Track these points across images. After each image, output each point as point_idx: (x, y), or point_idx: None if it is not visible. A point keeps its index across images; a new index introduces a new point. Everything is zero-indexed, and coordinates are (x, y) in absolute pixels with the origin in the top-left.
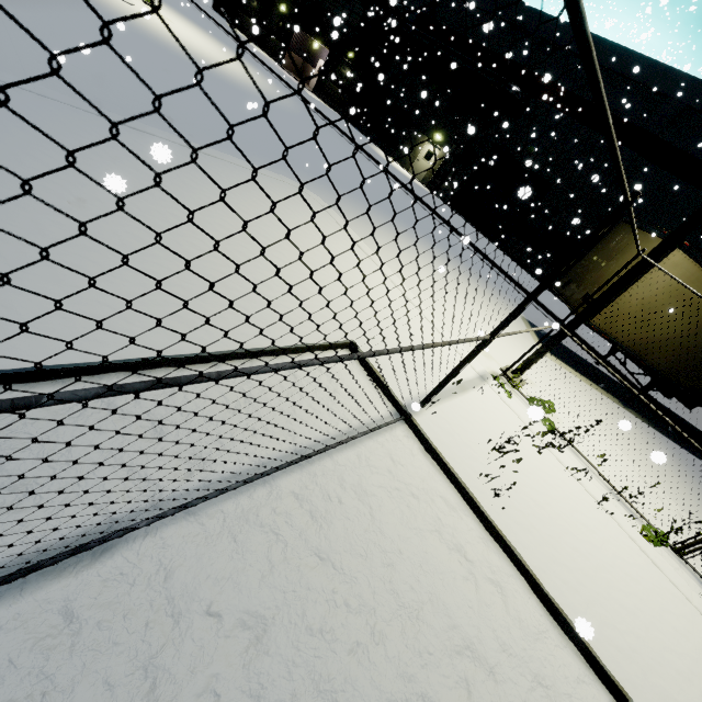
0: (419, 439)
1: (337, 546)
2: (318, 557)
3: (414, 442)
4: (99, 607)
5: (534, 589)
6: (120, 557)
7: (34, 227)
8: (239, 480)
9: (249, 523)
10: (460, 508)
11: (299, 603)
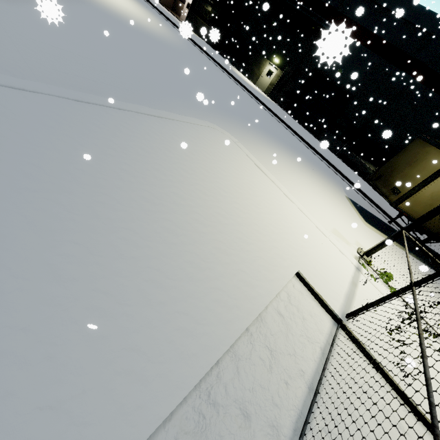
0: (352, 340)
1: None
2: None
3: (350, 344)
4: None
5: None
6: None
7: (113, 251)
8: (298, 436)
9: None
10: (387, 389)
11: None
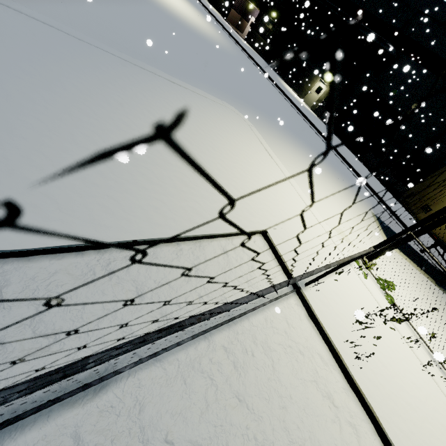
0: (305, 307)
1: (250, 391)
2: (238, 399)
3: (301, 309)
4: (96, 432)
5: (379, 432)
6: (111, 393)
7: (71, 138)
8: (189, 335)
9: (194, 369)
10: (330, 363)
11: (224, 436)
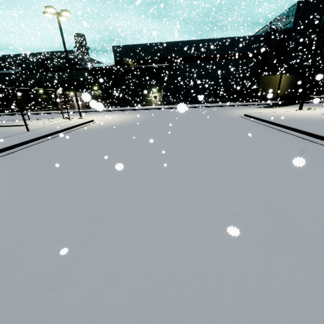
0: None
1: None
2: None
3: None
4: None
5: None
6: None
7: None
8: None
9: None
10: None
11: None
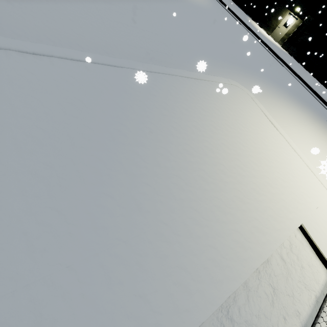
0: None
1: None
2: None
3: None
4: None
5: None
6: None
7: (169, 192)
8: None
9: None
10: None
11: None
